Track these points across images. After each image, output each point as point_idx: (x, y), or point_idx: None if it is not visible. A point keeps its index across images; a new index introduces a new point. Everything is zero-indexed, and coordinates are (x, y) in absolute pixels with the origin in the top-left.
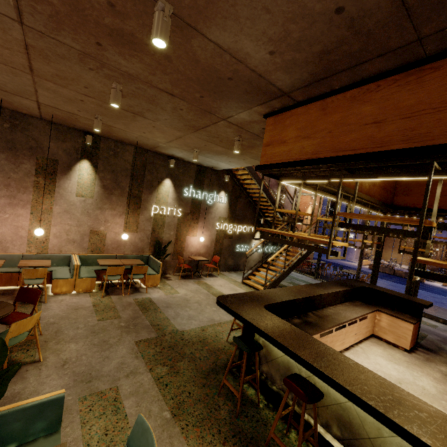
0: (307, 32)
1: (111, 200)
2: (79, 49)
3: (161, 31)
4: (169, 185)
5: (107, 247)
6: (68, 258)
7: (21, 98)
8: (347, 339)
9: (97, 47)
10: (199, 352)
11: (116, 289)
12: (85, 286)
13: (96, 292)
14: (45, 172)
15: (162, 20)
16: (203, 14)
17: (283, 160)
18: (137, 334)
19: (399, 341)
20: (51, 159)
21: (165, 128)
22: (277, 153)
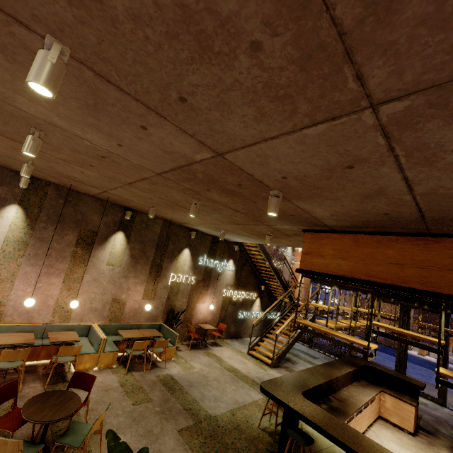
0: (361, 214)
1: (136, 269)
2: (189, 187)
3: (277, 210)
4: (187, 254)
5: (124, 315)
6: (87, 327)
7: (92, 187)
8: (363, 423)
9: (204, 190)
10: (239, 441)
11: (135, 363)
12: (107, 361)
13: (117, 367)
14: (84, 242)
15: (277, 203)
16: (300, 198)
17: (322, 270)
18: (175, 421)
19: (404, 423)
20: (92, 231)
21: (209, 219)
22: (316, 263)
